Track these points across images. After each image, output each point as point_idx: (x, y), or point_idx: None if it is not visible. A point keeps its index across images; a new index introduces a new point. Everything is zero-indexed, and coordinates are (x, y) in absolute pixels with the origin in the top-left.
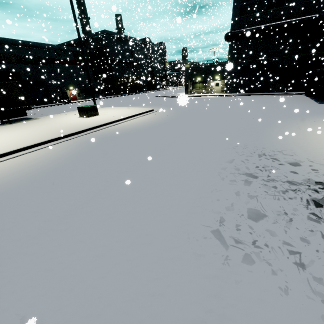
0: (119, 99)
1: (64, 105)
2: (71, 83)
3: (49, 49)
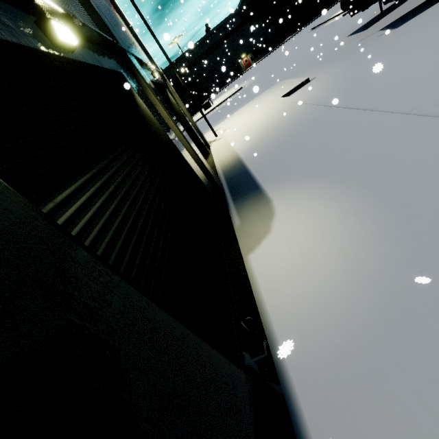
0: (276, 52)
1: (235, 80)
2: (242, 51)
3: (219, 30)
